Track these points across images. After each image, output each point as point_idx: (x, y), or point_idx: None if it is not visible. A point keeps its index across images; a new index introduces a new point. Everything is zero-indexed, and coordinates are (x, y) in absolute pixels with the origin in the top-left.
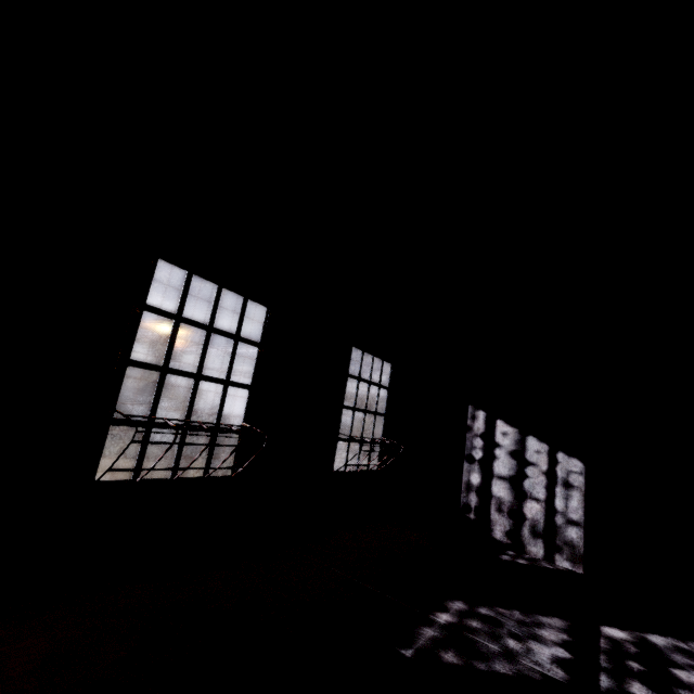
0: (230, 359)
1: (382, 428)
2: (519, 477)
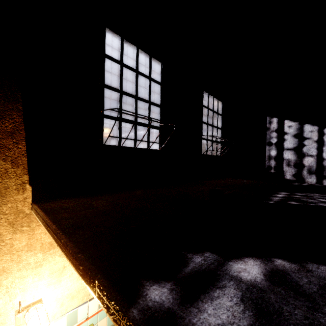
0: (149, 90)
1: (220, 136)
2: (300, 147)
